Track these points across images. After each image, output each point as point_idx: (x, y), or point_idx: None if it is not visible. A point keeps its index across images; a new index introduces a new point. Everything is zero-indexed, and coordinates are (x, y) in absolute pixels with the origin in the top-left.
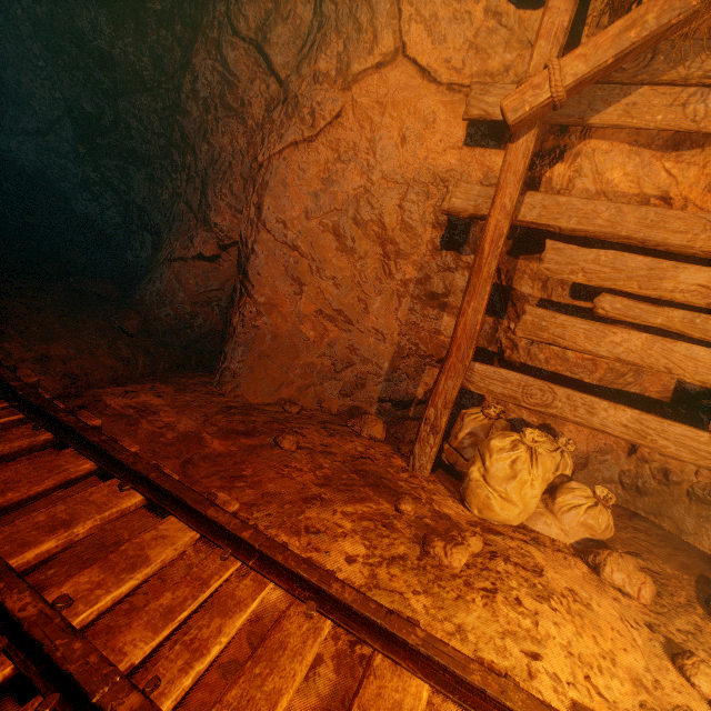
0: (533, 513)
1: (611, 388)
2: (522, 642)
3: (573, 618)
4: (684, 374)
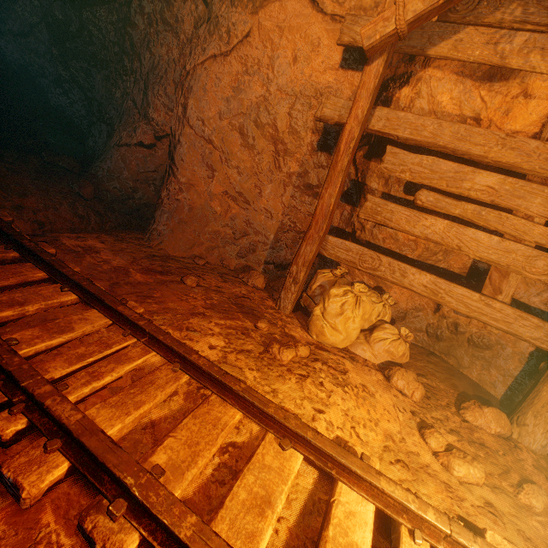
0: (356, 343)
1: (426, 263)
2: (315, 404)
3: (358, 399)
4: (469, 252)
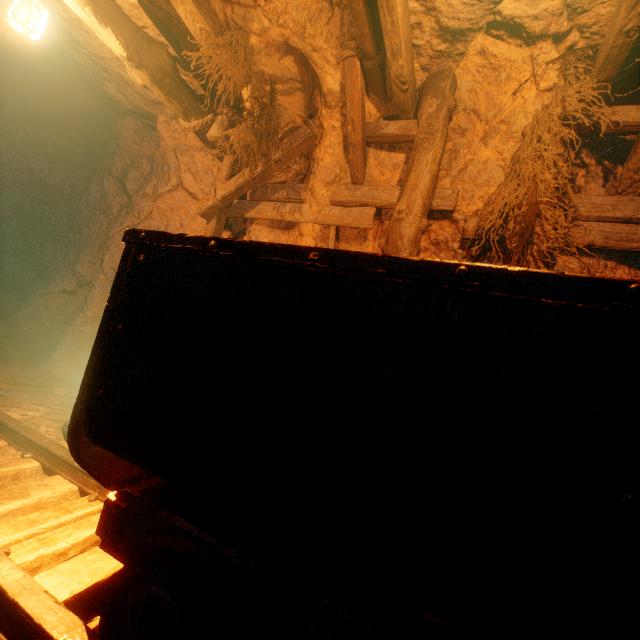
0: None
1: None
2: None
3: None
4: None
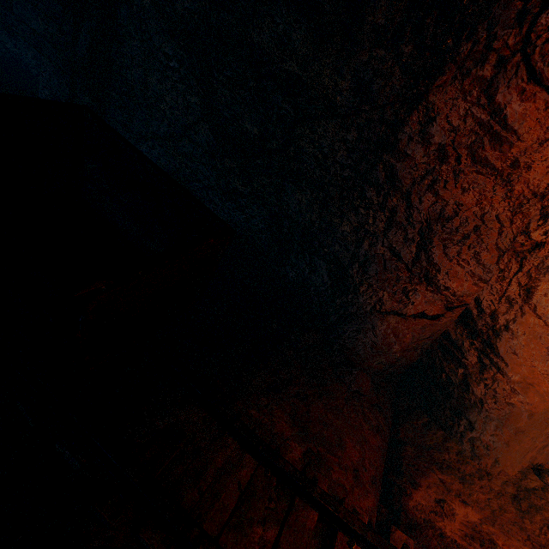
0: None
1: None
2: None
3: None
4: None
